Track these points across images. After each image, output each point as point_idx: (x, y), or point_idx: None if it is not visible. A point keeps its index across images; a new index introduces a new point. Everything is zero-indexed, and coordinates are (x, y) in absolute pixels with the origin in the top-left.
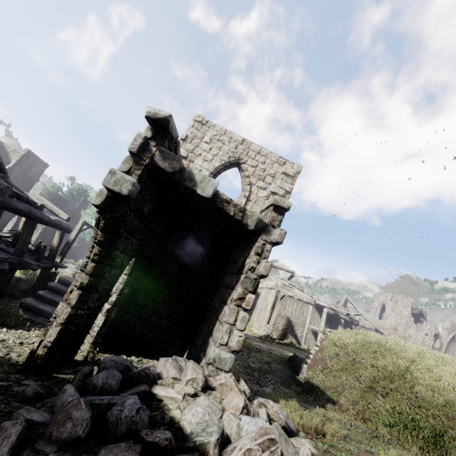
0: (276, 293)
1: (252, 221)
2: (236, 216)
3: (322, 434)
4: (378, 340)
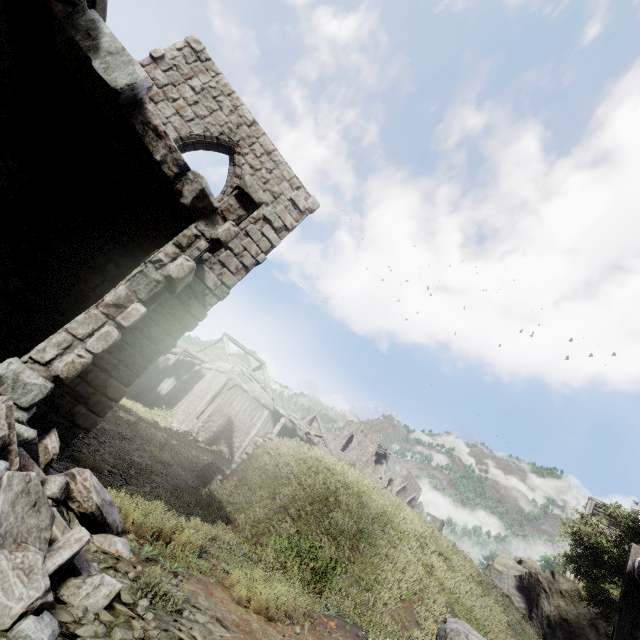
0: (227, 381)
1: (191, 190)
2: (166, 168)
3: (167, 543)
4: (322, 457)
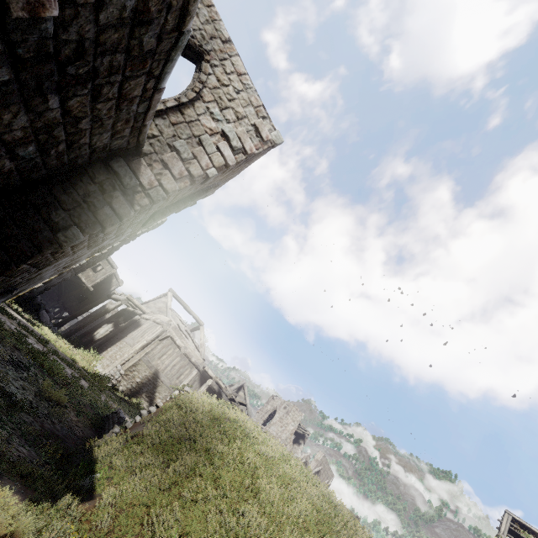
0: (162, 332)
1: None
2: None
3: None
4: (242, 421)
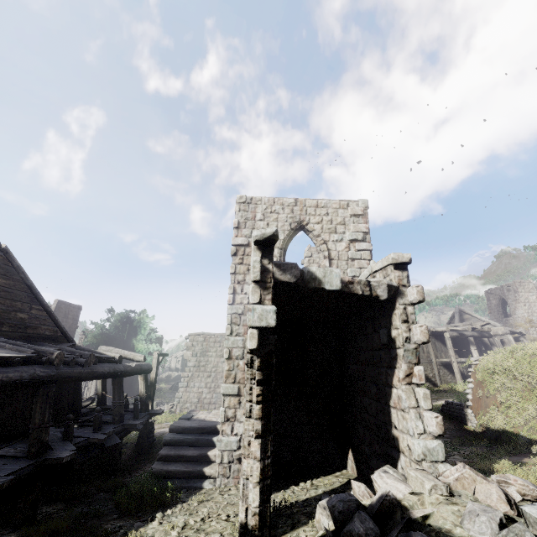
0: None
1: (382, 290)
2: (365, 293)
3: None
4: None
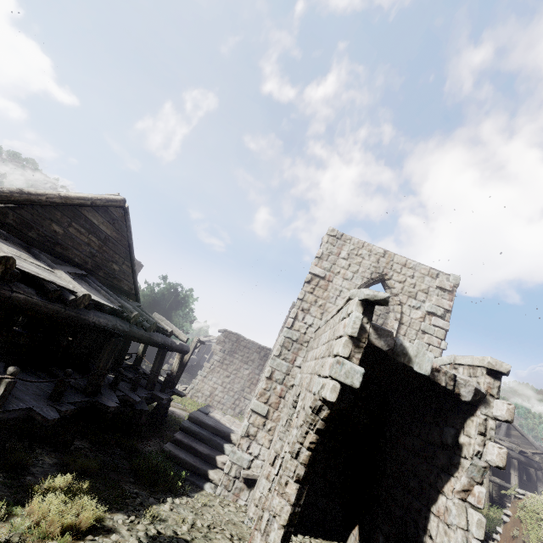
0: None
1: (467, 391)
2: (448, 386)
3: None
4: None
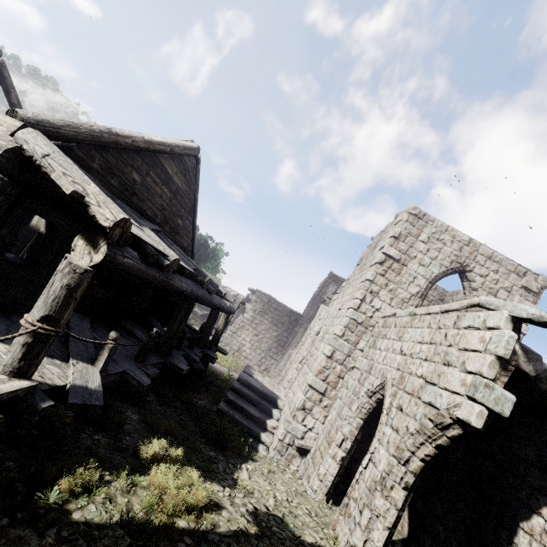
0: None
1: None
2: None
3: None
4: None
